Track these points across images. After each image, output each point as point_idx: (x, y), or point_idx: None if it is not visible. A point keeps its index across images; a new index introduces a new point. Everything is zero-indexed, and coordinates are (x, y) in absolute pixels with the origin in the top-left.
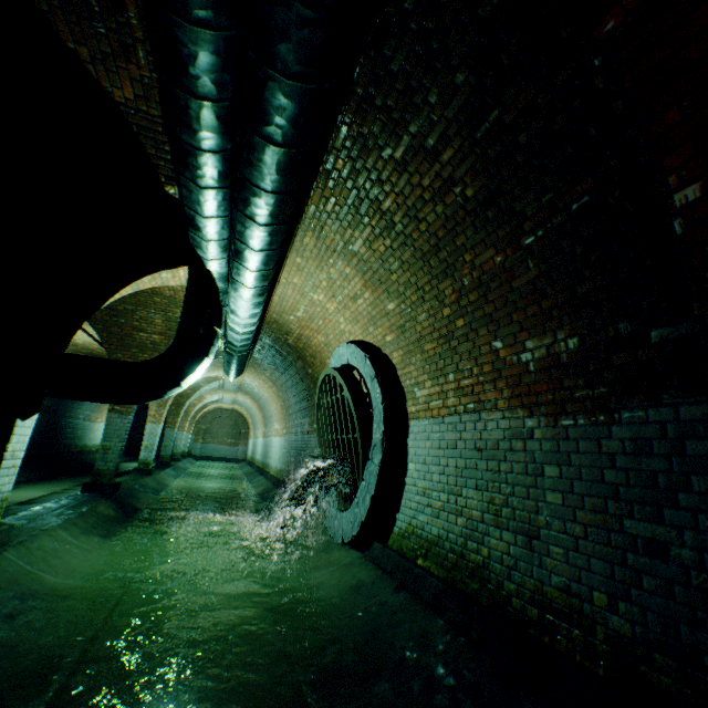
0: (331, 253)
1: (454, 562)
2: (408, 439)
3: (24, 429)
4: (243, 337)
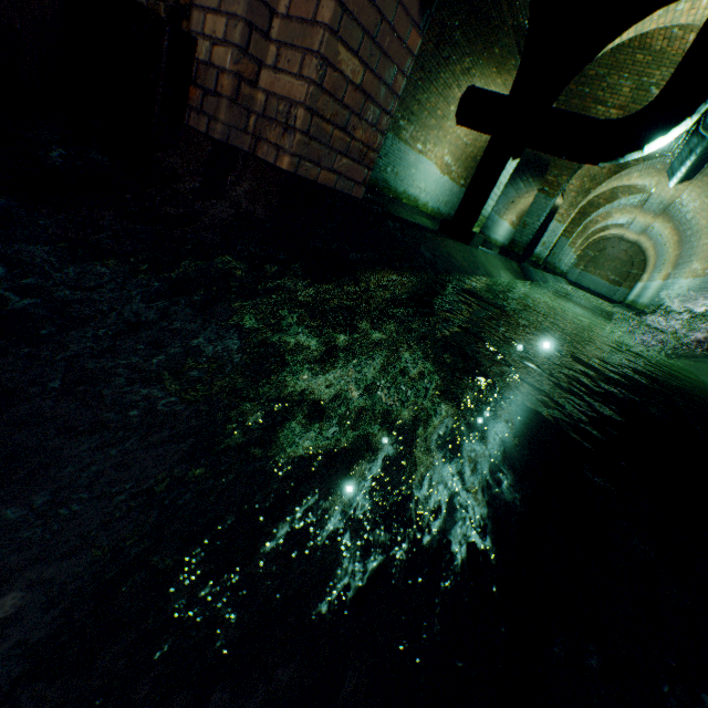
0: None
1: None
2: None
3: (509, 169)
4: None
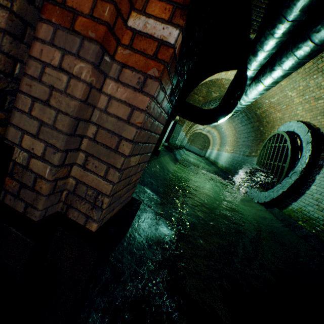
0: (317, 72)
1: (322, 229)
2: (317, 176)
3: (171, 124)
4: (241, 107)
